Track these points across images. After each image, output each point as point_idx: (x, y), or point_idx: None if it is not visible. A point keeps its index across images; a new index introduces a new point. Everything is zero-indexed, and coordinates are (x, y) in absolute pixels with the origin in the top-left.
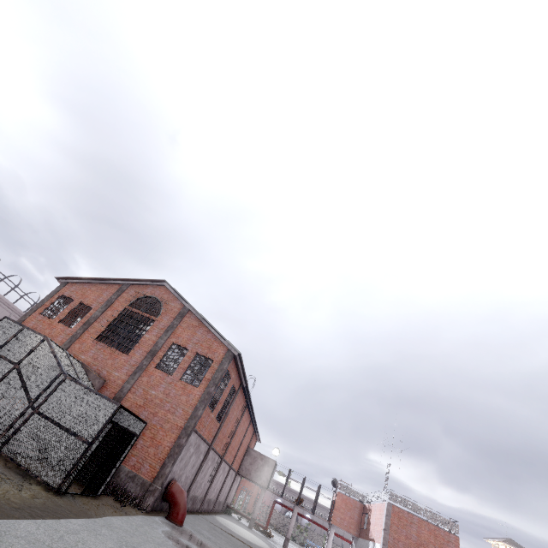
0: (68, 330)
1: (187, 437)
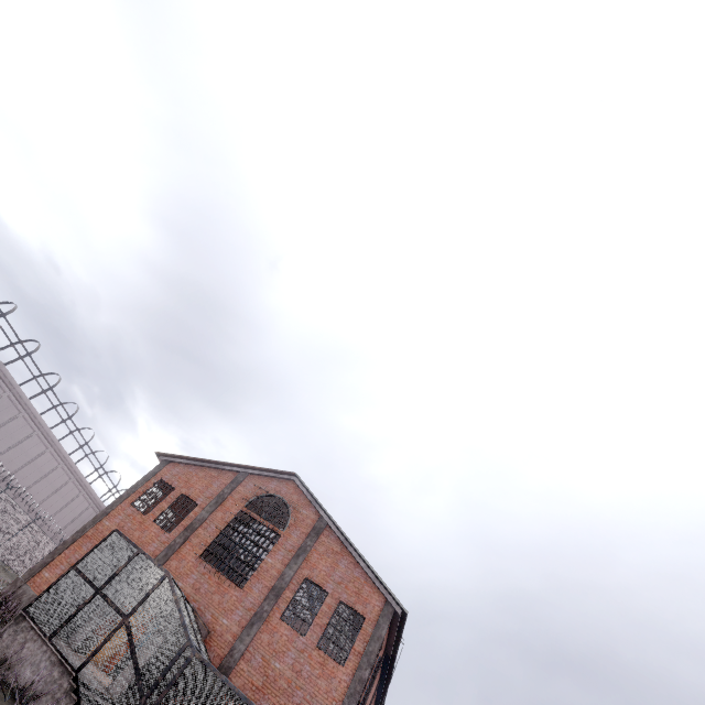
0: (163, 535)
1: None
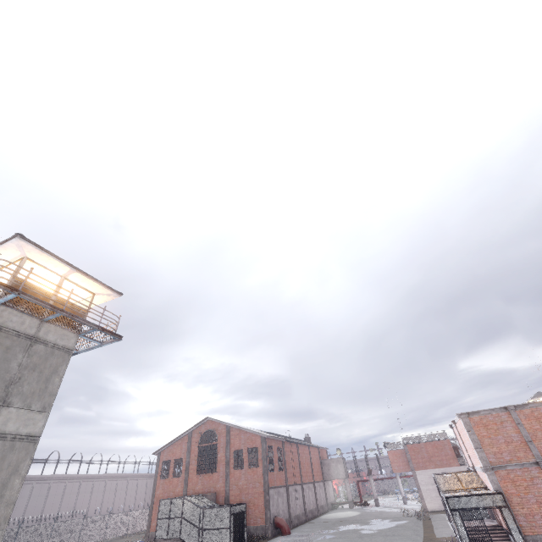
0: (180, 479)
1: (268, 494)
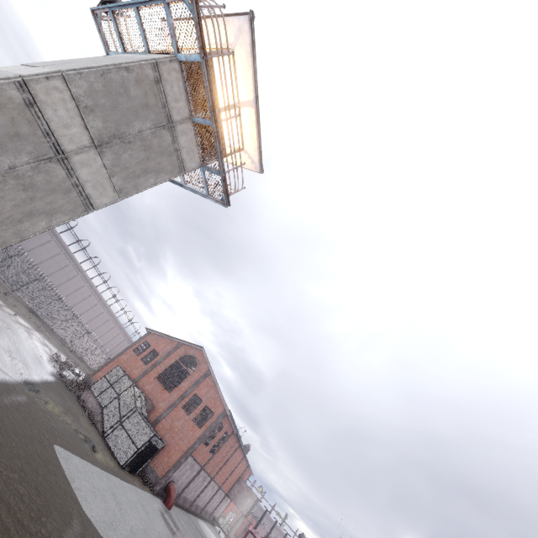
0: (144, 366)
1: (186, 459)
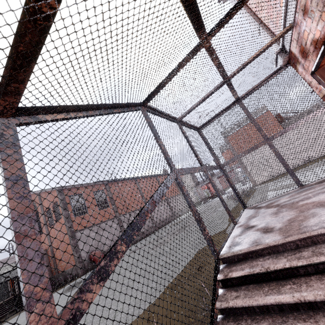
0: None
1: (73, 238)
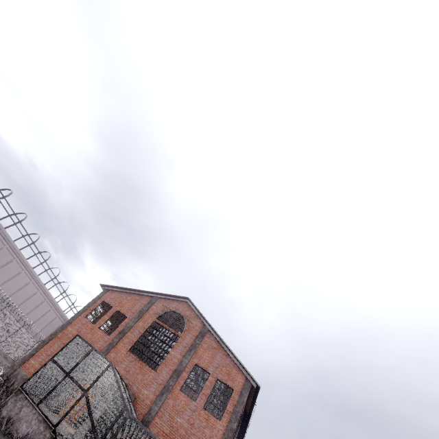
0: (106, 336)
1: None
